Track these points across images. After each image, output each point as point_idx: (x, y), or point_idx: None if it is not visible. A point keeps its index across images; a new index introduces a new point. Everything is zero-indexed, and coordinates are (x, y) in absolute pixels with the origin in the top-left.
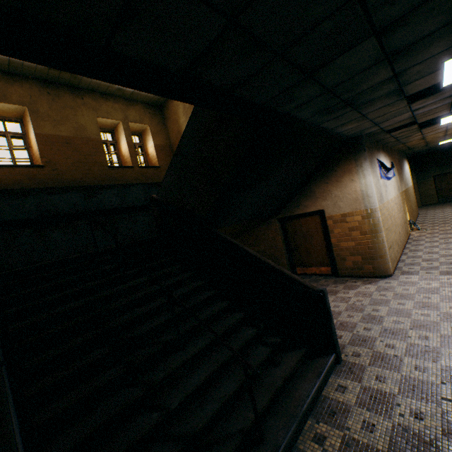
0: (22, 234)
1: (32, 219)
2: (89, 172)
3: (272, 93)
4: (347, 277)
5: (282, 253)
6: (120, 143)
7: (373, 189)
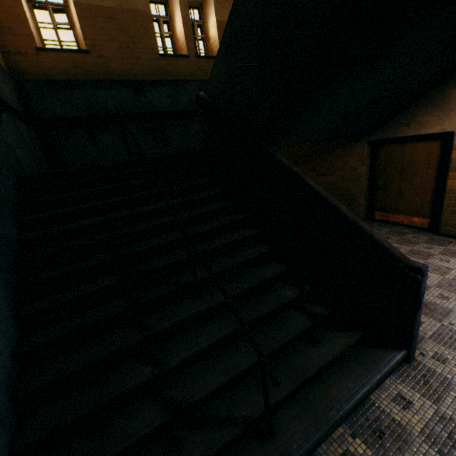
0: (75, 134)
1: (82, 118)
2: (137, 62)
3: None
4: (451, 237)
5: (360, 190)
6: (174, 19)
7: None
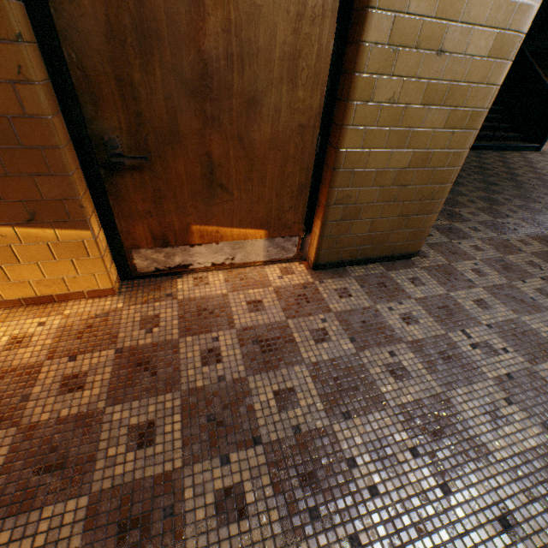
0: None
1: None
2: None
3: None
4: None
5: None
6: None
7: None
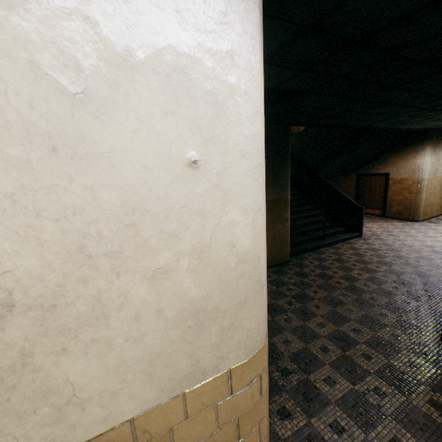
0: None
1: None
2: None
3: (364, 124)
4: (390, 218)
5: (351, 197)
6: None
7: (427, 166)
